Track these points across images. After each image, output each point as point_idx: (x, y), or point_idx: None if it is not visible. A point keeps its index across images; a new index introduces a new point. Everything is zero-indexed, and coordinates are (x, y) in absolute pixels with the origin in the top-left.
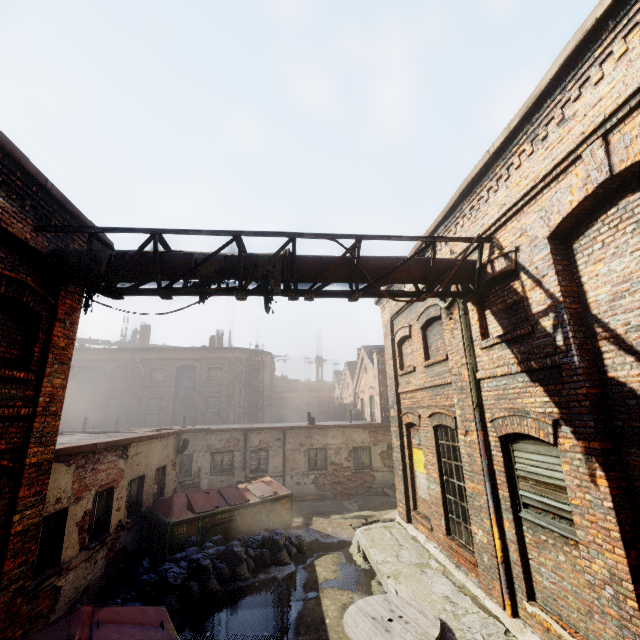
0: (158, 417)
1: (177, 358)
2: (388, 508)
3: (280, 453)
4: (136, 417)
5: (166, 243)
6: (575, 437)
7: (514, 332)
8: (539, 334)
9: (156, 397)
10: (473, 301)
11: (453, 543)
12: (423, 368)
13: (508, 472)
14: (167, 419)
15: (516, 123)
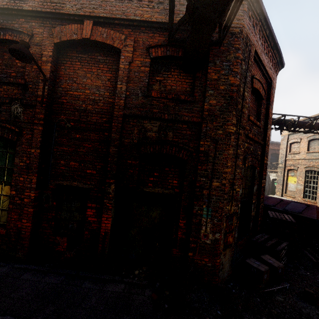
0: None
1: None
2: None
3: None
4: None
5: None
6: None
7: None
8: None
9: None
10: None
11: (306, 199)
12: (305, 153)
13: None
14: None
15: None
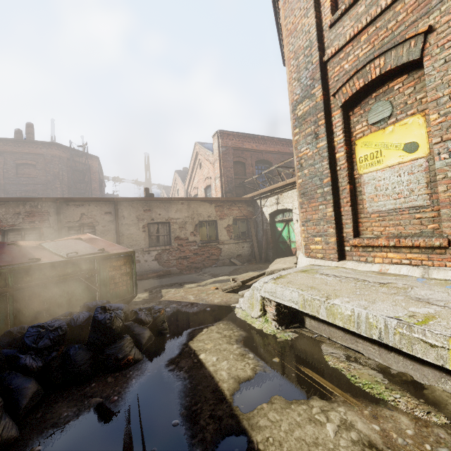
0: None
1: None
2: (244, 272)
3: (112, 229)
4: None
5: None
6: None
7: None
8: None
9: None
10: None
11: None
12: None
13: None
14: None
15: None
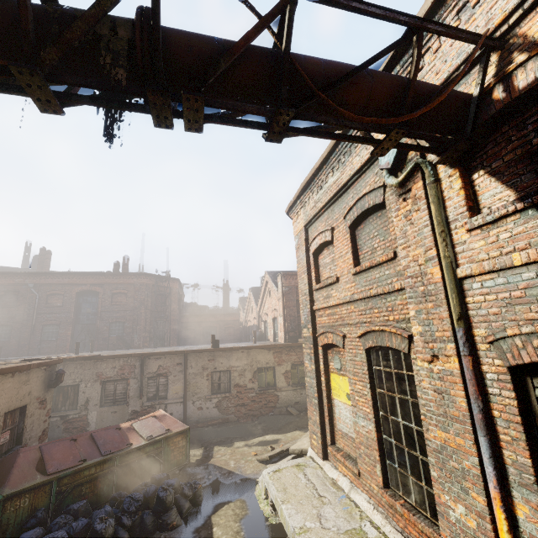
0: (55, 344)
1: (77, 283)
2: (293, 429)
3: (181, 378)
4: (29, 345)
5: None
6: None
7: None
8: None
9: (53, 323)
10: (452, 161)
11: (398, 504)
12: (351, 276)
13: (526, 424)
14: (65, 346)
15: None
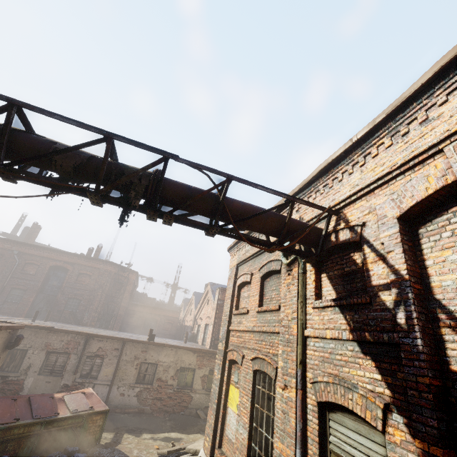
0: (16, 306)
1: (54, 258)
2: (196, 432)
3: (114, 362)
4: None
5: (28, 122)
6: (409, 431)
7: (350, 299)
8: (377, 306)
9: (21, 288)
10: (313, 263)
11: None
12: (255, 313)
13: (321, 443)
14: (24, 310)
15: (382, 118)
